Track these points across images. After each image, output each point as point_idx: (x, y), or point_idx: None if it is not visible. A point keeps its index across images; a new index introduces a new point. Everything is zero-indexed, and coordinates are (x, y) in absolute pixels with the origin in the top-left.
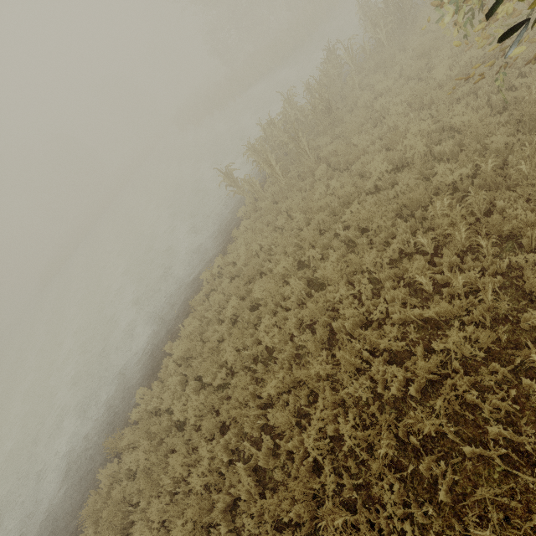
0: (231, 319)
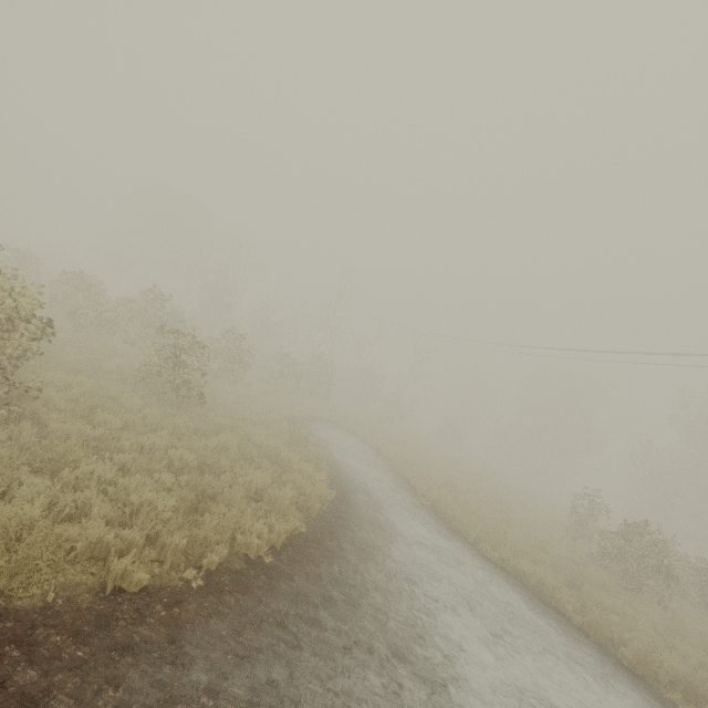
0: None
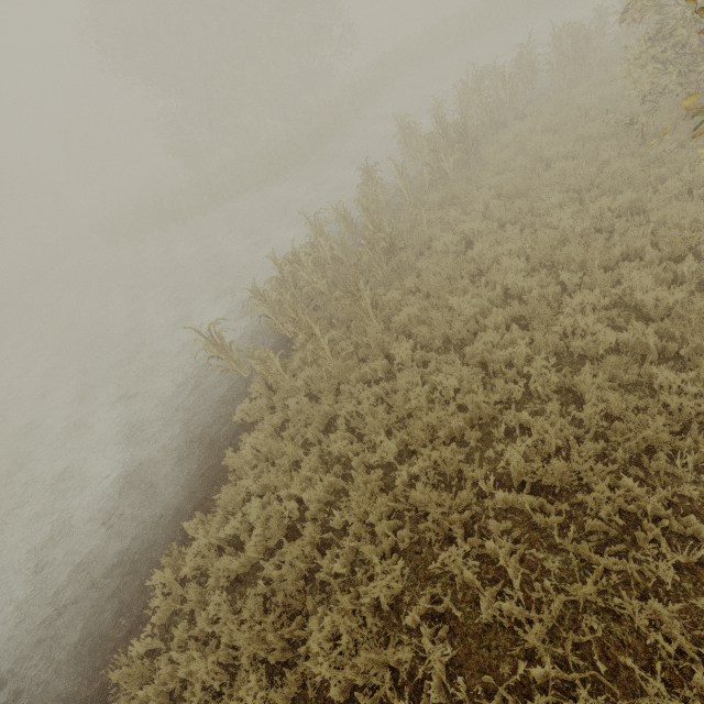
0: None
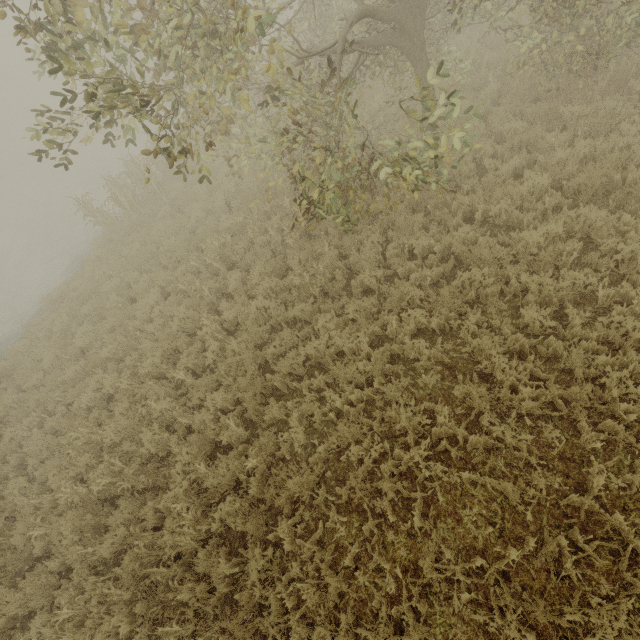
0: (64, 336)
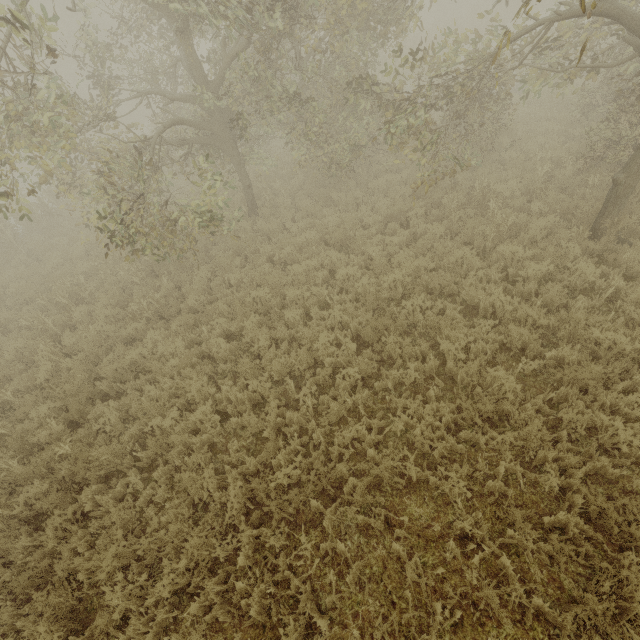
0: None
